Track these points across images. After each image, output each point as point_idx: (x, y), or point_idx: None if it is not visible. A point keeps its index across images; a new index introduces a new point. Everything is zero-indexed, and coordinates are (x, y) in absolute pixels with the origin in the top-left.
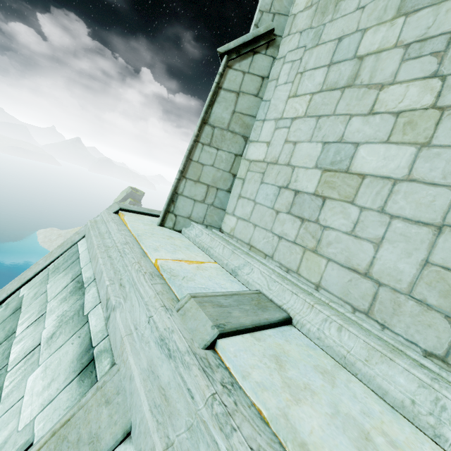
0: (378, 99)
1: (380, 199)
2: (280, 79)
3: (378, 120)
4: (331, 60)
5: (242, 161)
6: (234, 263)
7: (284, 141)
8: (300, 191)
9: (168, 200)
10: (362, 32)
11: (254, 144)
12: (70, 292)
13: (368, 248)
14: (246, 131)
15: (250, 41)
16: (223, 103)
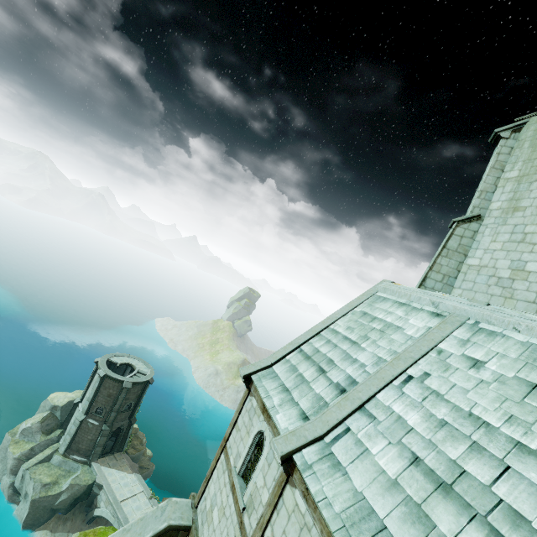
0: (533, 248)
1: (536, 279)
2: (485, 234)
3: (534, 254)
4: (512, 231)
5: (463, 265)
6: None
7: (490, 258)
8: (501, 277)
9: (422, 279)
10: (525, 225)
11: (471, 258)
12: (398, 305)
13: (533, 294)
14: (465, 252)
15: (469, 218)
16: (454, 240)
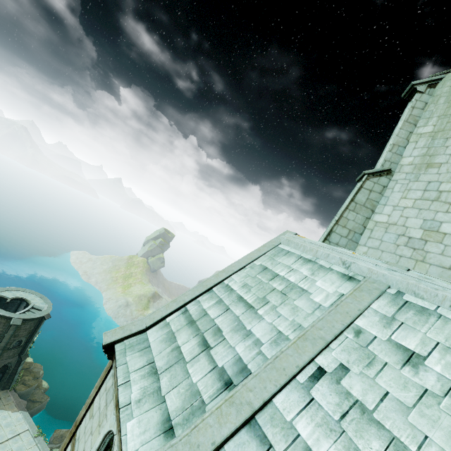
0: (450, 208)
1: None
2: (395, 189)
3: (450, 215)
4: (425, 189)
5: (370, 221)
6: None
7: (400, 216)
8: (412, 237)
9: (327, 233)
10: (440, 182)
11: (379, 215)
12: (303, 262)
13: (449, 259)
14: (373, 208)
15: (379, 171)
16: (362, 193)
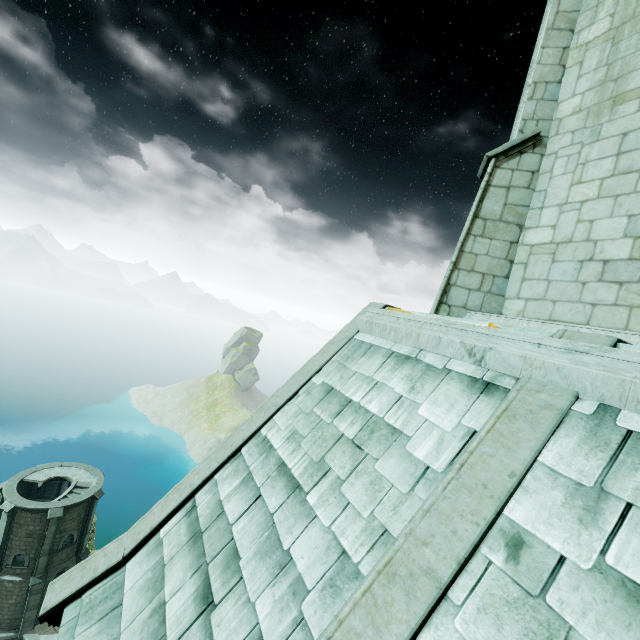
0: None
1: None
2: (555, 172)
3: None
4: (618, 151)
5: (518, 248)
6: (551, 331)
7: (575, 221)
8: (610, 260)
9: (442, 291)
10: None
11: (533, 230)
12: (395, 364)
13: None
14: (520, 220)
15: (517, 144)
16: (493, 198)
